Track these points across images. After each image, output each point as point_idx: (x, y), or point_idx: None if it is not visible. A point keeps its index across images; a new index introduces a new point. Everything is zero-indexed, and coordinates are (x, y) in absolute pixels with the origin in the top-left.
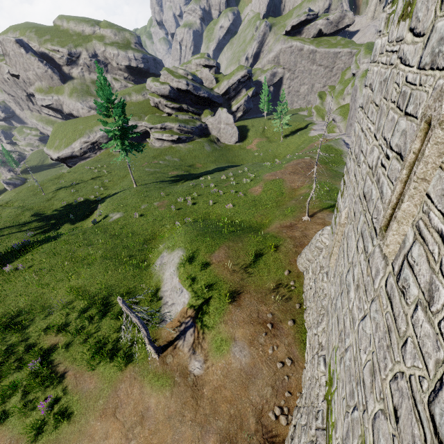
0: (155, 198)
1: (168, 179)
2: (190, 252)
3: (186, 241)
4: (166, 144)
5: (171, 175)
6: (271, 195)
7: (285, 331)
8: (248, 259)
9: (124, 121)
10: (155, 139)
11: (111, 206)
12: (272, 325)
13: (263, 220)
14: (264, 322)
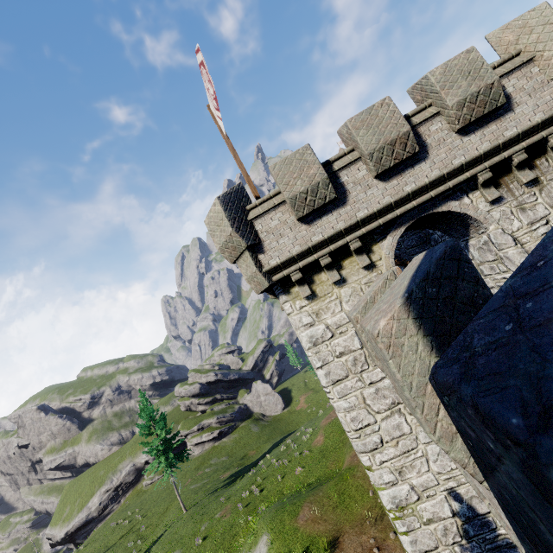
0: (215, 510)
1: (222, 484)
2: (275, 529)
3: (267, 522)
4: (208, 446)
5: (223, 478)
6: (334, 438)
7: (391, 546)
8: (332, 502)
9: (167, 432)
10: (194, 446)
11: (161, 551)
12: (378, 548)
13: (337, 466)
14: (370, 550)
